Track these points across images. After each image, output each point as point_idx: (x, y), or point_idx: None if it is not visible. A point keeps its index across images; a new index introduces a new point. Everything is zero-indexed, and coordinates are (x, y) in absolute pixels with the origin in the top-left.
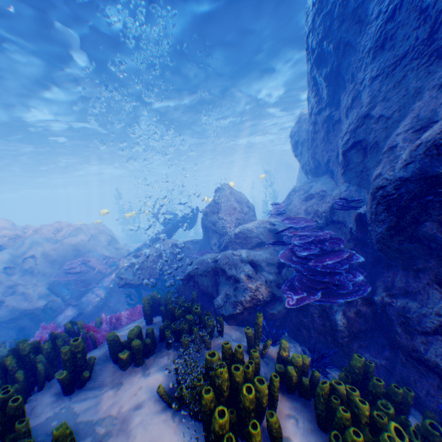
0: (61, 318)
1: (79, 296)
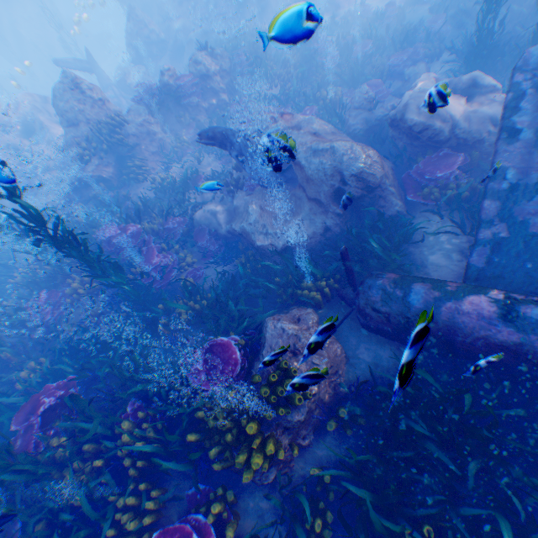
0: None
1: None
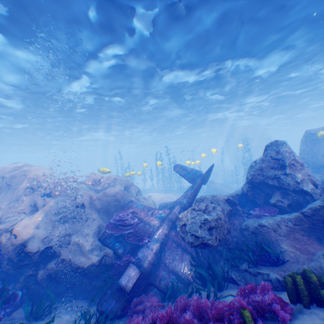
0: (125, 280)
1: (133, 251)
